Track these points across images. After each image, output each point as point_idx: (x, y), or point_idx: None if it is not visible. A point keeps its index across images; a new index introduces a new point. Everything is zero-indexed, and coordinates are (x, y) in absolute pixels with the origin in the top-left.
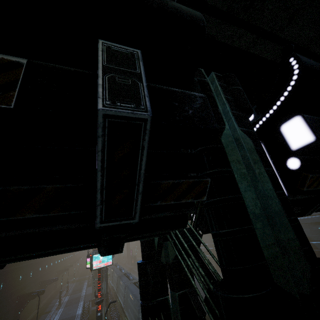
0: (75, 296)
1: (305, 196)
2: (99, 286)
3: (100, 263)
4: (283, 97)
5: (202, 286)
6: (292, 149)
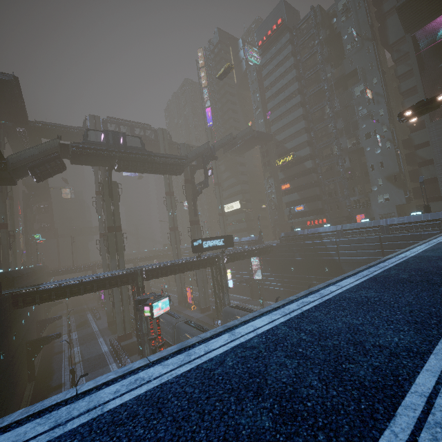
0: (86, 332)
1: None
2: (160, 331)
3: (159, 311)
4: None
5: None
6: None
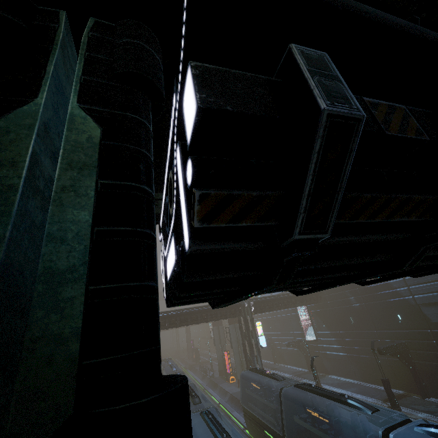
0: None
1: (242, 244)
2: None
3: None
4: (183, 40)
5: None
6: (188, 143)
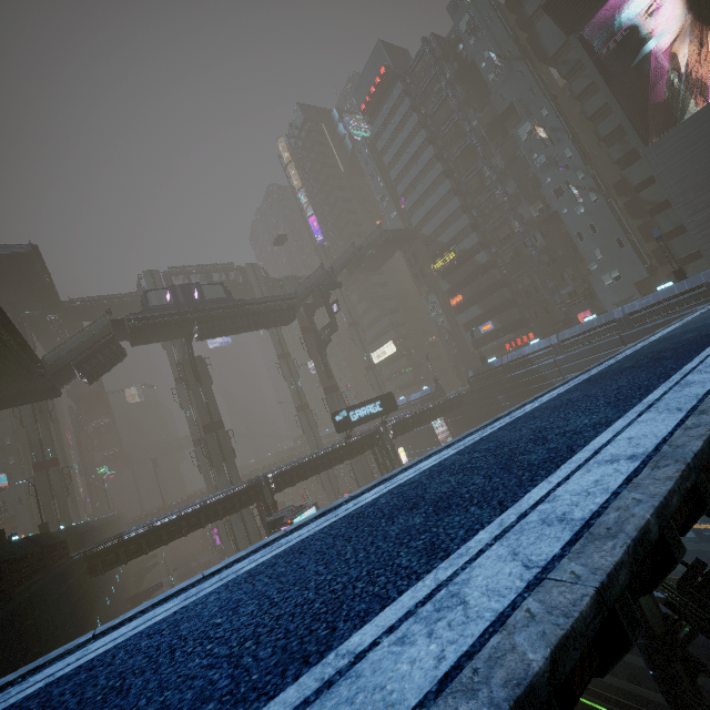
0: None
1: None
2: None
3: None
4: None
5: None
6: None
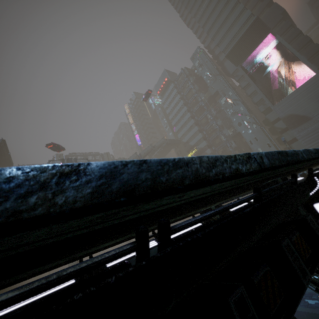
0: None
1: None
2: None
3: None
4: (313, 192)
5: (313, 285)
6: None
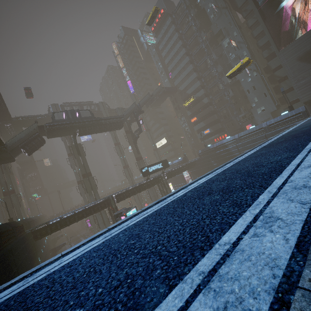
0: None
1: None
2: None
3: None
4: None
5: None
6: None
